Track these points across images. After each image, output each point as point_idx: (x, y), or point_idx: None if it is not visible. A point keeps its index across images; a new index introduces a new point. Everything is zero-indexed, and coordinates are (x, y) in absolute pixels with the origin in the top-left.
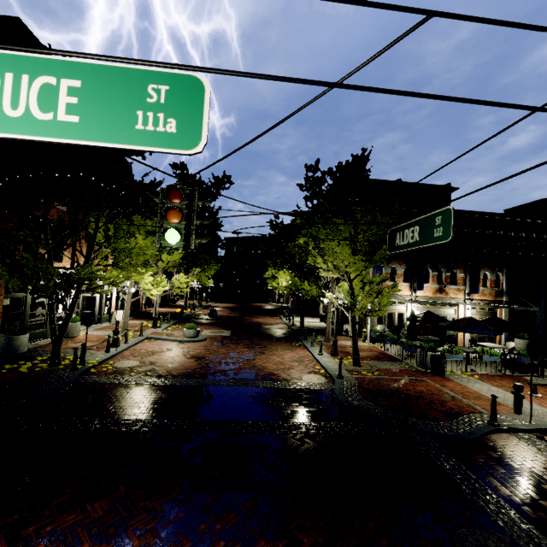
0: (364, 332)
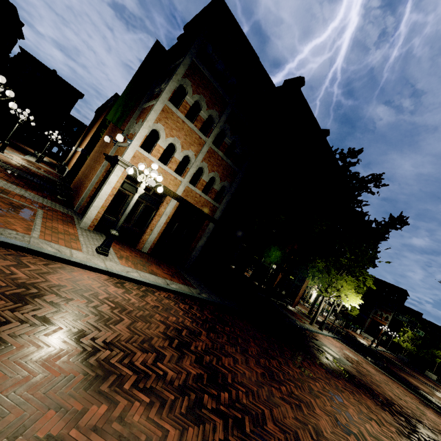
0: (310, 302)
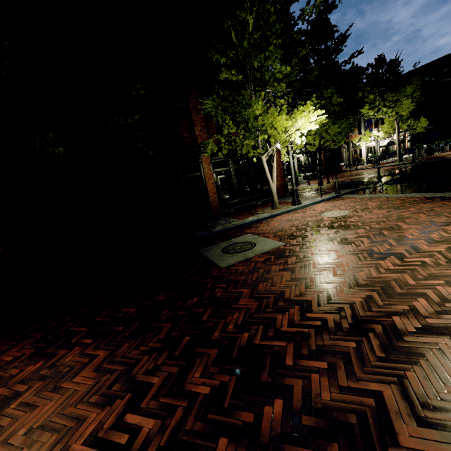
0: (363, 160)
